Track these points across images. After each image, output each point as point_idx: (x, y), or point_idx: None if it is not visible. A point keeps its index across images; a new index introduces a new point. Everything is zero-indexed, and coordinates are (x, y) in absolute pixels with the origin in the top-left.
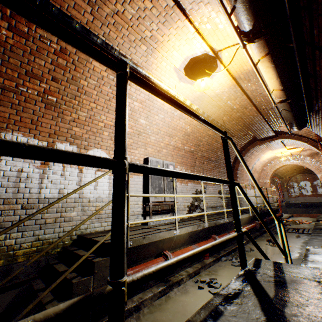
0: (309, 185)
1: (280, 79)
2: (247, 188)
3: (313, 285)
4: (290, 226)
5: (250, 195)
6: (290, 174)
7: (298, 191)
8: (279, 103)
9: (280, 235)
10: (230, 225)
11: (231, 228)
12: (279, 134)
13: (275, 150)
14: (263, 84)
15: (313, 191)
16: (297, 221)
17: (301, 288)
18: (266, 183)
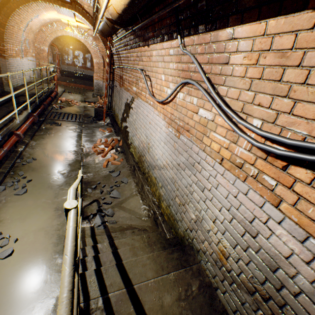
0: (82, 57)
1: (129, 8)
2: (20, 57)
3: (127, 298)
4: (66, 110)
5: (23, 66)
6: (68, 39)
7: (72, 60)
8: (107, 19)
9: (81, 187)
10: (5, 137)
11: (5, 138)
12: (76, 3)
13: (63, 15)
14: (108, 0)
15: (84, 64)
16: (70, 101)
17: (123, 312)
18: (45, 52)
